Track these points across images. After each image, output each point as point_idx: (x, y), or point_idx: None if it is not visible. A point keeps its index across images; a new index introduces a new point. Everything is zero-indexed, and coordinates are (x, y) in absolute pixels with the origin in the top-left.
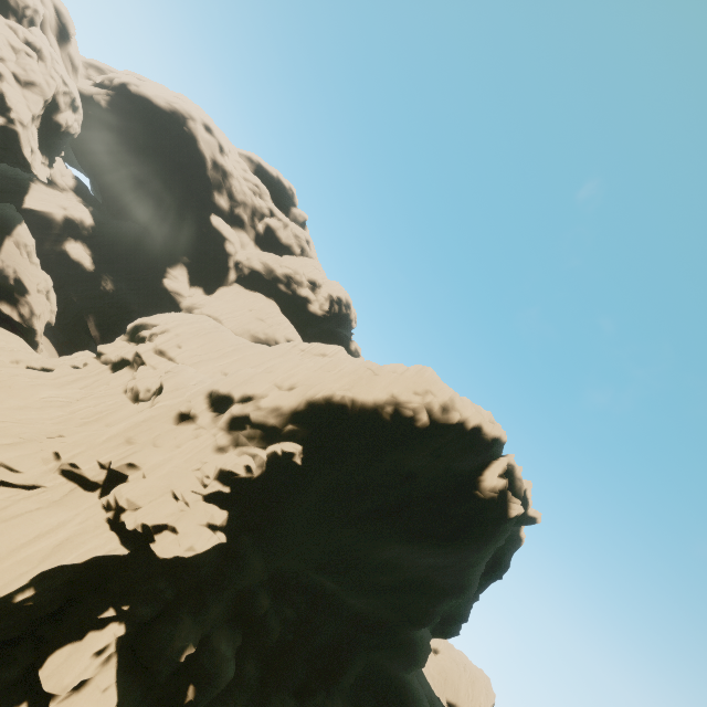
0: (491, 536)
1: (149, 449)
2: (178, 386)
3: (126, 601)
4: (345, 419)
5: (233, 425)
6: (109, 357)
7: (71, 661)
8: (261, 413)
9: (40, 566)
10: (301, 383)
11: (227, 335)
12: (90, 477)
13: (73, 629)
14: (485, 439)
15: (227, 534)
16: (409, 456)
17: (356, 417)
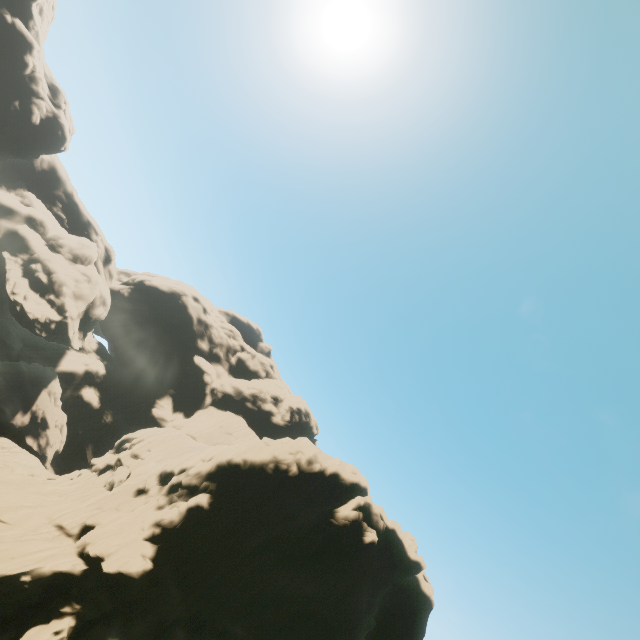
0: (350, 558)
1: (113, 511)
2: (141, 472)
3: (79, 603)
4: (239, 473)
5: (171, 491)
6: (99, 466)
7: (40, 633)
8: (188, 478)
9: (37, 563)
10: (216, 455)
11: (187, 440)
12: (72, 527)
13: (44, 617)
14: (344, 483)
15: (154, 562)
16: (289, 501)
17: (247, 471)
